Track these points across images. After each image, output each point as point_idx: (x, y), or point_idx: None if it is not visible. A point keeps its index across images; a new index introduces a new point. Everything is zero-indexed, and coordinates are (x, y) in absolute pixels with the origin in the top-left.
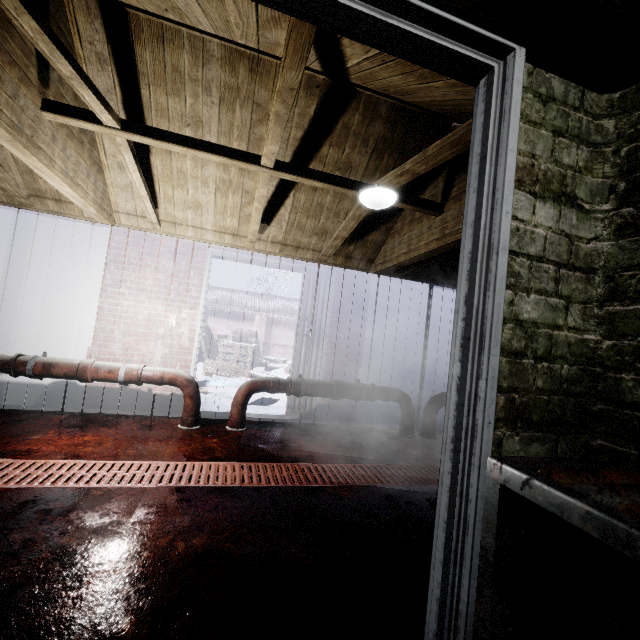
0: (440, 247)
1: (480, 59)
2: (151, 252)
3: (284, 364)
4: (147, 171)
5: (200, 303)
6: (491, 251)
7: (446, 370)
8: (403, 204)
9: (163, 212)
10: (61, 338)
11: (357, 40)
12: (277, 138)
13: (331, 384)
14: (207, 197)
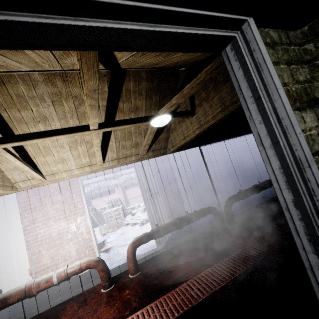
0: (201, 131)
1: (225, 34)
2: (46, 195)
3: (139, 207)
4: (25, 154)
5: (85, 210)
6: (301, 165)
7: (223, 183)
8: (174, 118)
9: (44, 171)
10: (8, 272)
11: (135, 50)
12: (95, 115)
13: (175, 222)
14: (66, 153)
